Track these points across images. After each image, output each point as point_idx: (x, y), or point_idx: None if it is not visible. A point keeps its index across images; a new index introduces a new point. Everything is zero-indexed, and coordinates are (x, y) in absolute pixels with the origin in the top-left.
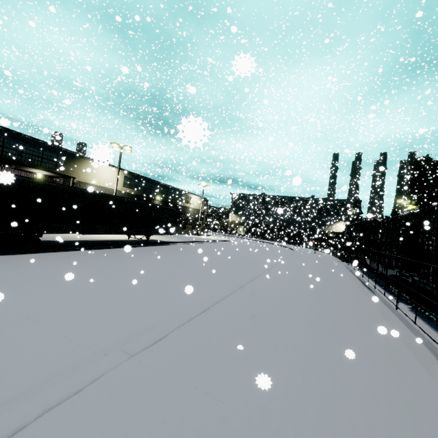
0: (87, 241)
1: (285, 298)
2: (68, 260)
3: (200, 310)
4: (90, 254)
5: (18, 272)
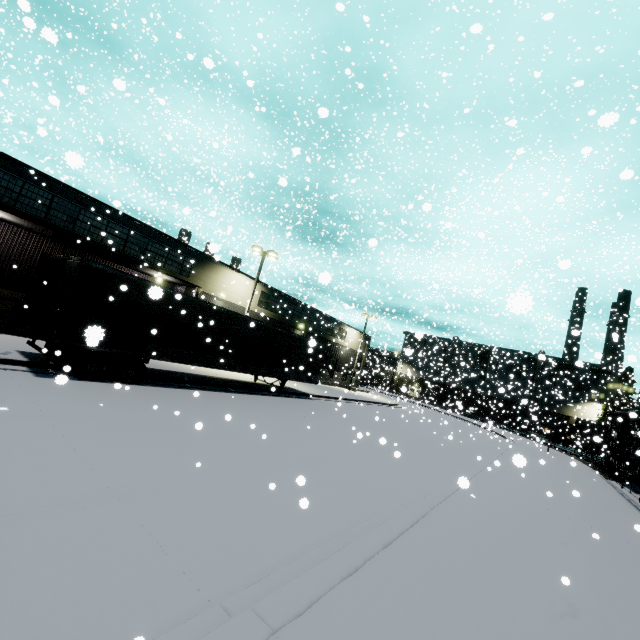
0: (201, 376)
1: (528, 543)
2: (176, 402)
3: (380, 541)
4: (204, 397)
5: (112, 411)
